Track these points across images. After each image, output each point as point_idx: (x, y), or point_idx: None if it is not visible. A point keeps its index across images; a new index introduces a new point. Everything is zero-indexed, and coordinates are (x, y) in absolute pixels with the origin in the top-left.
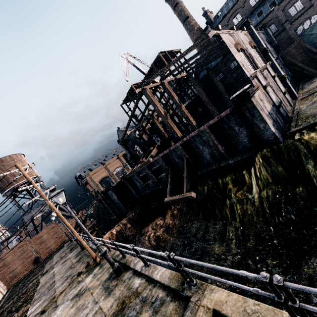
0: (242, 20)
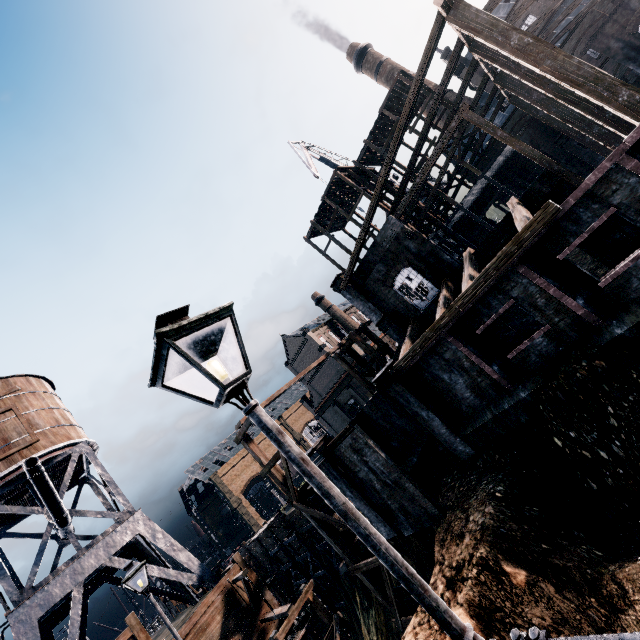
0: (543, 22)
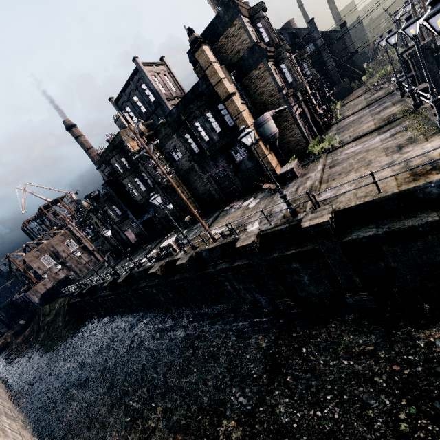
0: None
